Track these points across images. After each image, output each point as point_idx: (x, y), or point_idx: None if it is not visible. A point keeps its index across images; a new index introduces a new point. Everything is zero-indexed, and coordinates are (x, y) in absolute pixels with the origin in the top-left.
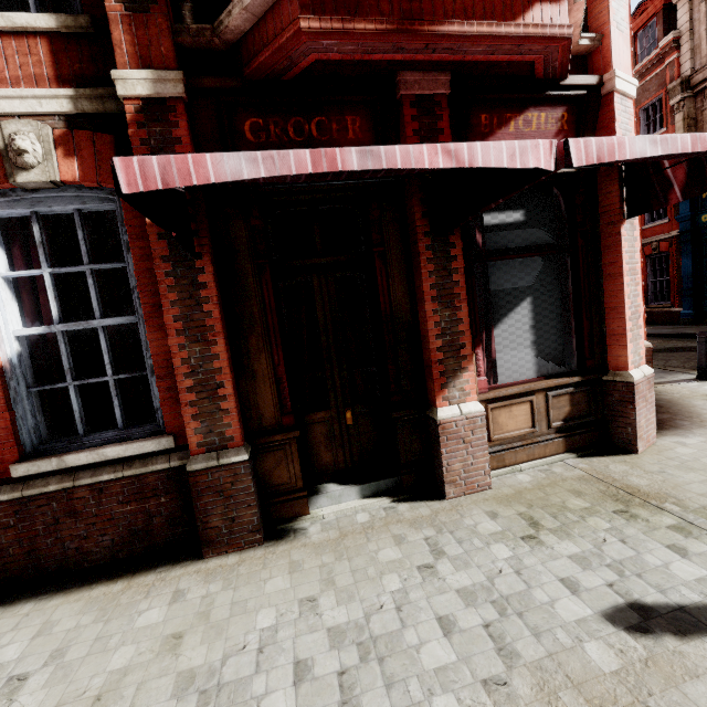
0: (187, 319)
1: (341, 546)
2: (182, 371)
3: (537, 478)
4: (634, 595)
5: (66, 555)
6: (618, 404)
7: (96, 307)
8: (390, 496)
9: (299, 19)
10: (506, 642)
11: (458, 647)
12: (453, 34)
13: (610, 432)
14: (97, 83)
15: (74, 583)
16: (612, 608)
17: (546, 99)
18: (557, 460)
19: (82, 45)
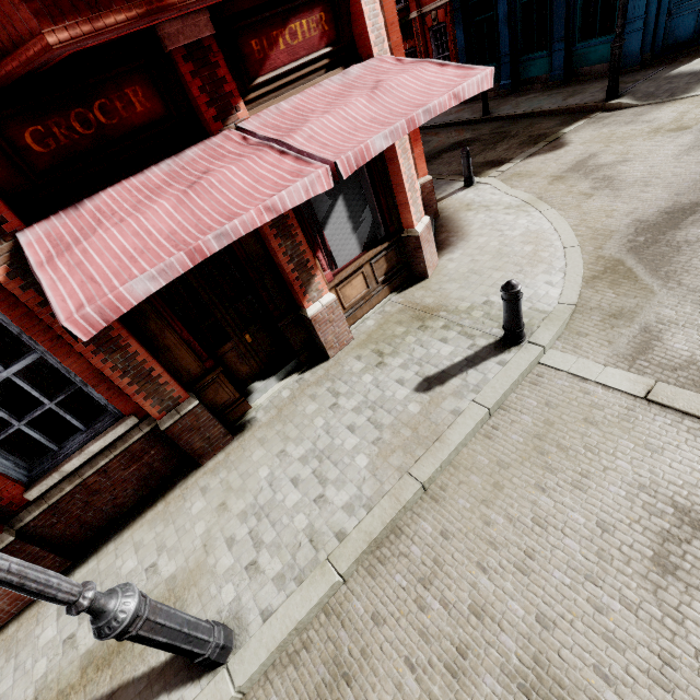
0: (95, 340)
1: (283, 417)
2: (116, 376)
3: (378, 321)
4: (426, 374)
5: (108, 513)
6: (413, 251)
7: None
8: (297, 372)
9: (43, 34)
10: (378, 422)
11: (359, 435)
12: None
13: (413, 269)
14: None
15: (128, 522)
16: (418, 385)
17: (302, 4)
18: (387, 301)
19: None
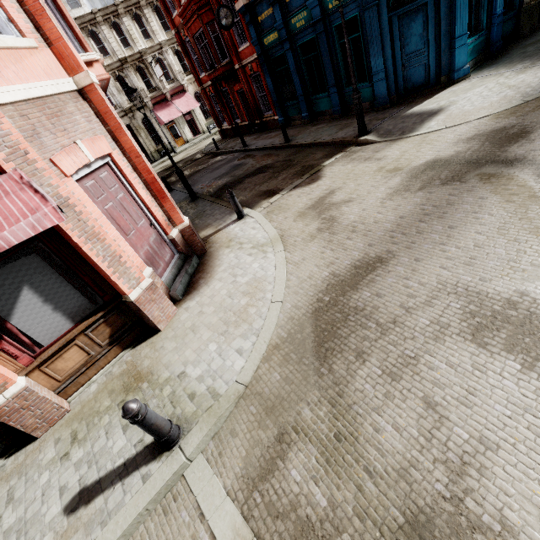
0: None
1: None
2: None
3: (100, 386)
4: (86, 482)
5: None
6: (138, 311)
7: None
8: (1, 457)
9: None
10: None
11: None
12: None
13: (147, 323)
14: None
15: None
16: (71, 499)
17: None
18: (118, 359)
19: None
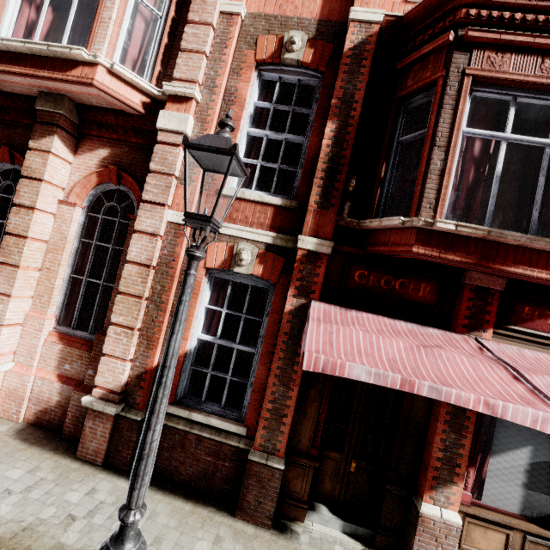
0: (283, 370)
1: None
2: (269, 398)
3: None
4: None
5: (170, 467)
6: None
7: (238, 337)
8: (363, 544)
9: (413, 246)
10: None
11: None
12: (516, 273)
13: None
14: (288, 232)
15: (167, 488)
16: None
17: None
18: None
19: (288, 213)
